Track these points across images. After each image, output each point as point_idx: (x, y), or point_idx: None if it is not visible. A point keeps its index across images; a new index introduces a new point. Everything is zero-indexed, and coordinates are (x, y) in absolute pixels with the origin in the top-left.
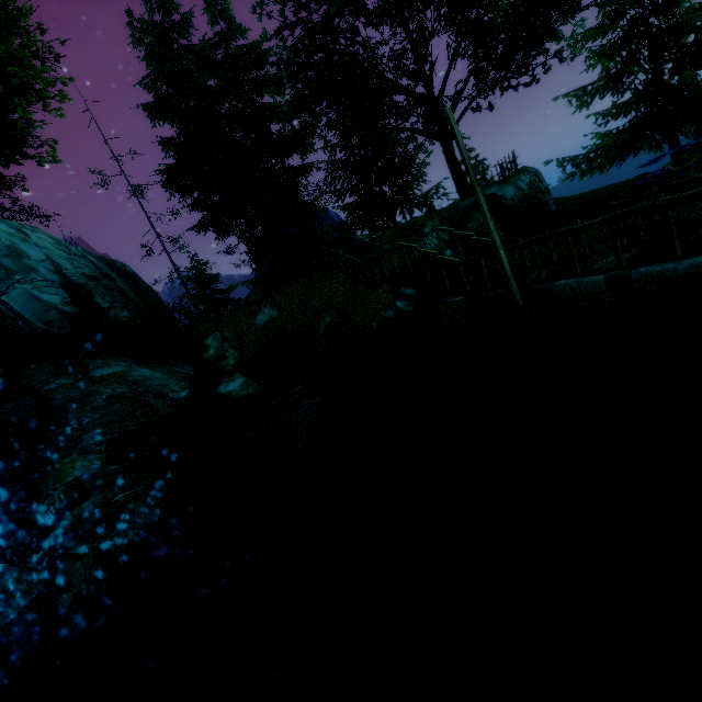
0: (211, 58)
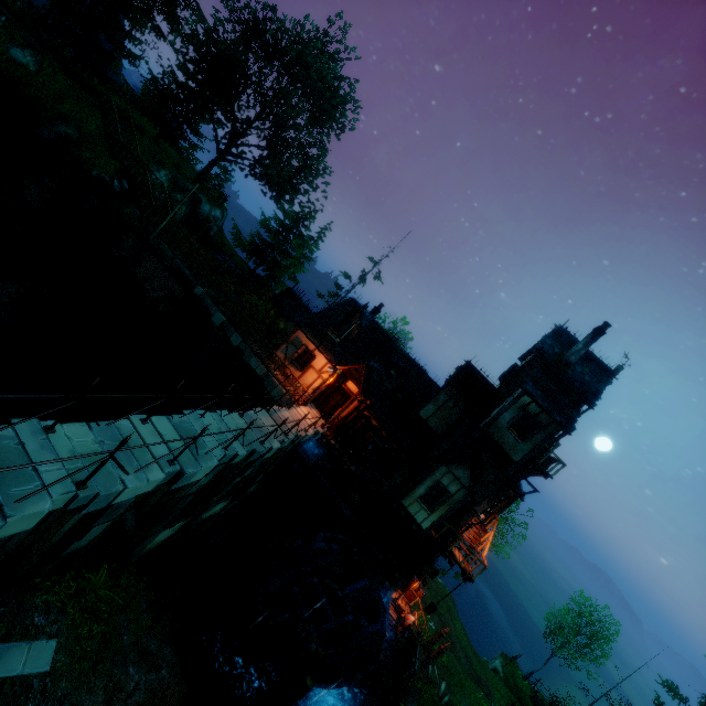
0: None
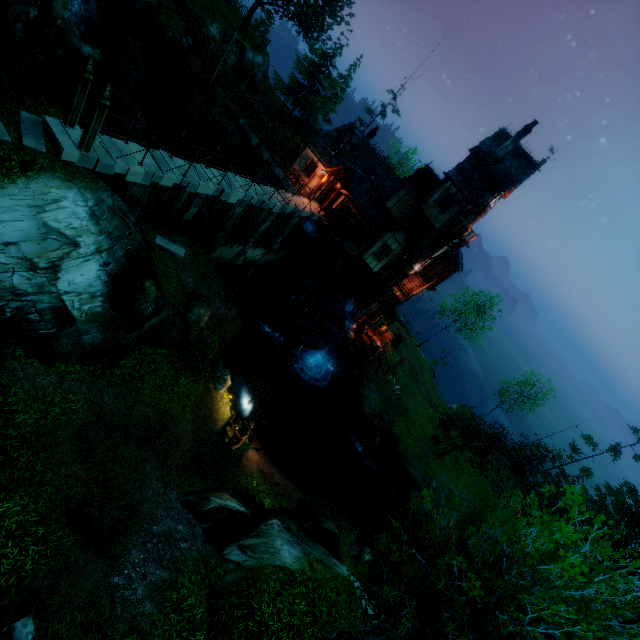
0: None
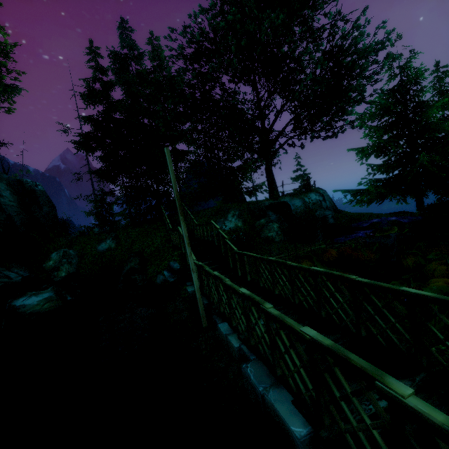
0: (144, 78)
